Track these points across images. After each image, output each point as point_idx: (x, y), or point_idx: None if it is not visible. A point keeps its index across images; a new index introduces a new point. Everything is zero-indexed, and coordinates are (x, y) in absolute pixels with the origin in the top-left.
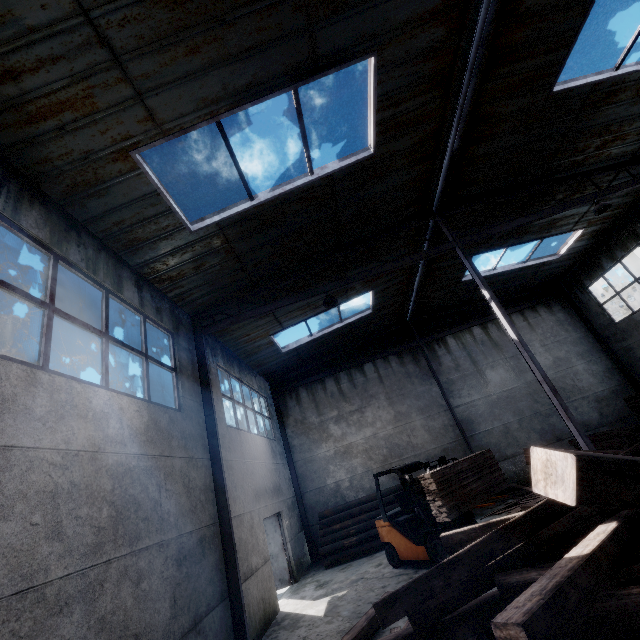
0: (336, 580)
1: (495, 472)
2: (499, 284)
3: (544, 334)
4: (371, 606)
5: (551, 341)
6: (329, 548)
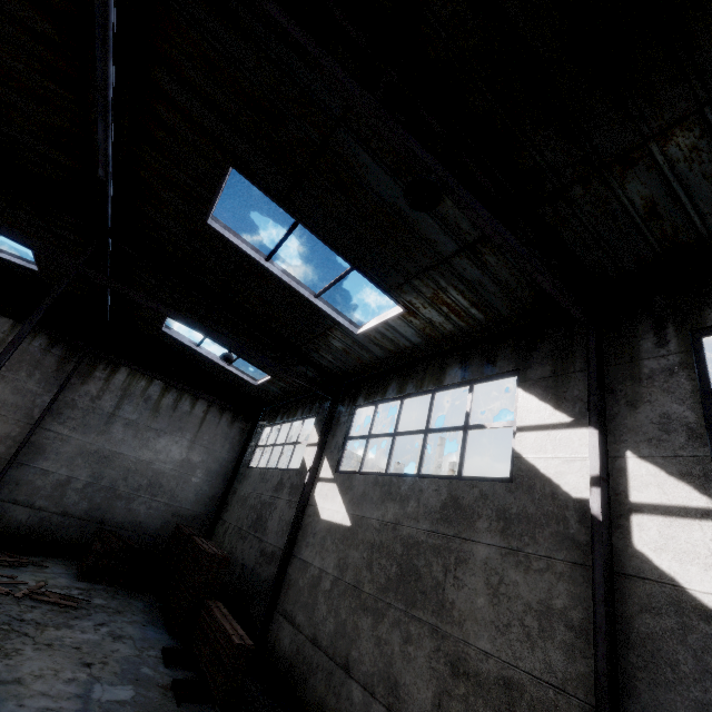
0: None
1: None
2: (206, 365)
3: (205, 434)
4: None
5: (202, 444)
6: None
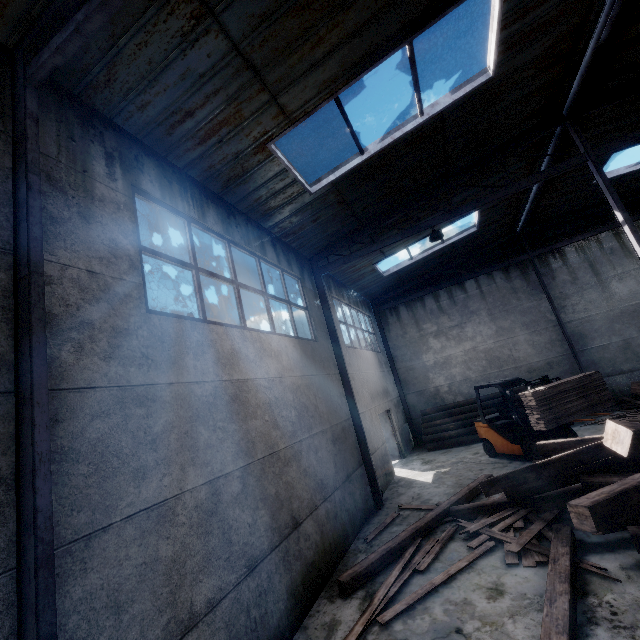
0: (438, 460)
1: (601, 392)
2: None
3: None
4: (470, 481)
5: None
6: (431, 437)
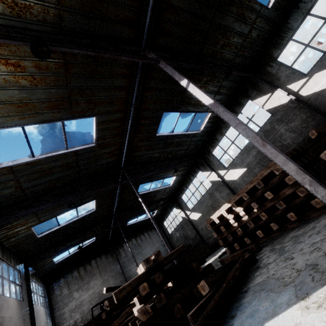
0: None
1: None
2: (139, 224)
3: (153, 239)
4: None
5: (155, 241)
6: None
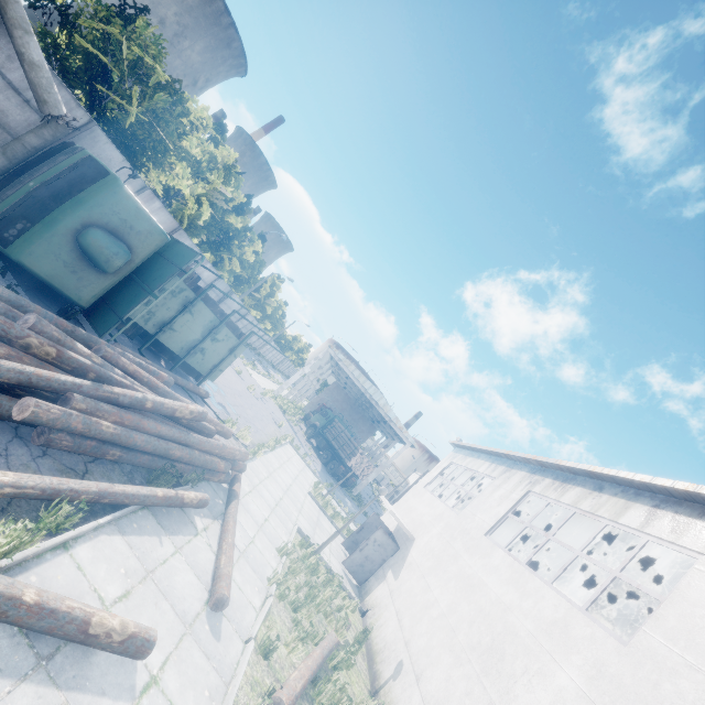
0: None
1: None
2: None
3: None
4: None
5: None
6: None
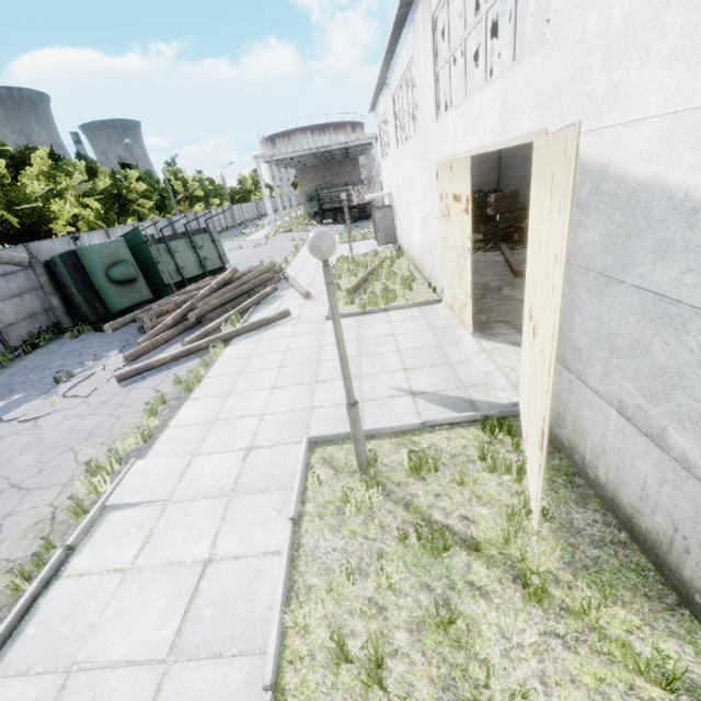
0: None
1: (516, 200)
2: None
3: None
4: None
5: None
6: None
